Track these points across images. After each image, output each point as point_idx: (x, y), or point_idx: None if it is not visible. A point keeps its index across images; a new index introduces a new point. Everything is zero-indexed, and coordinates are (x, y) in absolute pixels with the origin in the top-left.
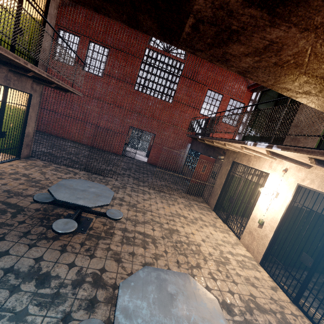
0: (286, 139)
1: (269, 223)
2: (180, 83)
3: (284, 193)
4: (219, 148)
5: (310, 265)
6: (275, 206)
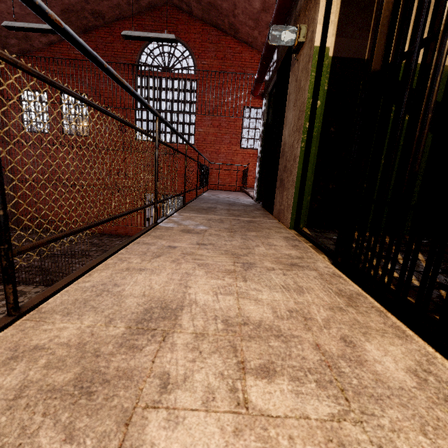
0: (277, 183)
1: None
2: (199, 111)
3: None
4: None
5: None
6: None
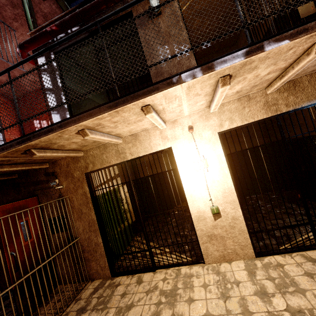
0: None
1: (225, 201)
2: None
3: (213, 154)
4: (29, 173)
5: (300, 198)
6: (214, 176)
